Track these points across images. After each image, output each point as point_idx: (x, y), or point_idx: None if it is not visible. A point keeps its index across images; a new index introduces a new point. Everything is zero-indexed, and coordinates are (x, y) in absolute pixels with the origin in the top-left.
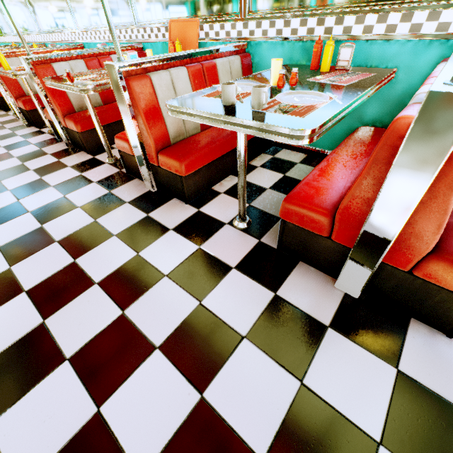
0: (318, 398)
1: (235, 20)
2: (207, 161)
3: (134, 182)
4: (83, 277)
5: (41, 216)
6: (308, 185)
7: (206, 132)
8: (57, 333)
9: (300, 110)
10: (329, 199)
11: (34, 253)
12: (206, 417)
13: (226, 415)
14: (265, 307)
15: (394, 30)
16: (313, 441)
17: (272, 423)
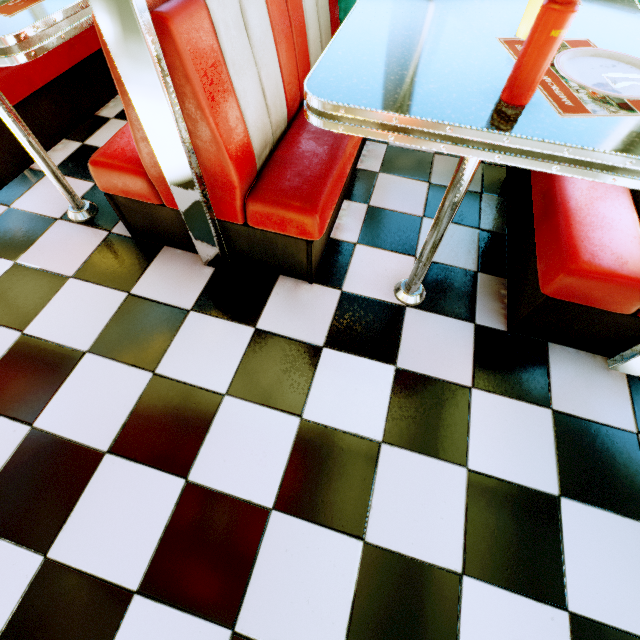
0: (170, 381)
1: None
2: None
3: None
4: None
5: None
6: (123, 134)
7: None
8: None
9: (17, 3)
10: None
11: None
12: (39, 444)
13: (64, 433)
14: (114, 312)
15: None
16: (161, 417)
17: (119, 419)
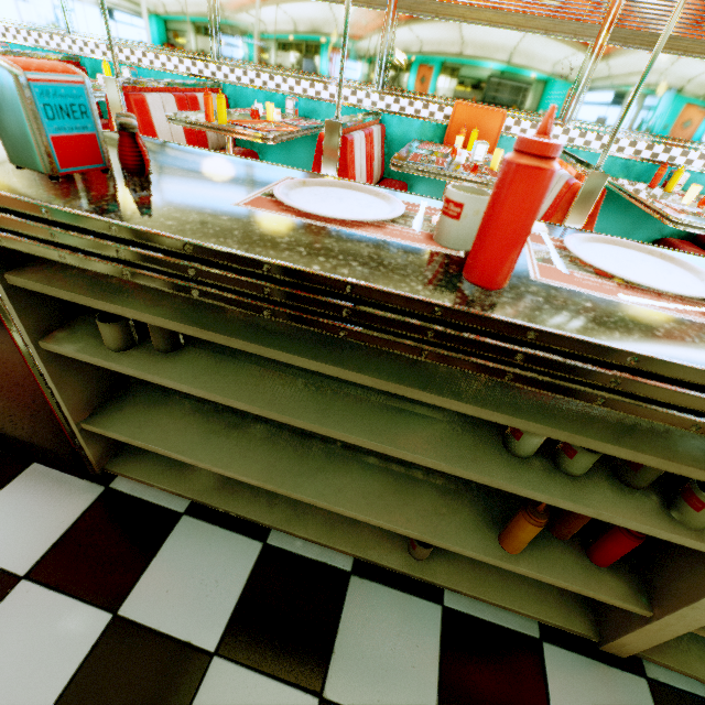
0: None
1: (555, 124)
2: None
3: None
4: None
5: None
6: None
7: None
8: None
9: None
10: None
11: None
12: None
13: None
14: None
15: None
16: None
17: None
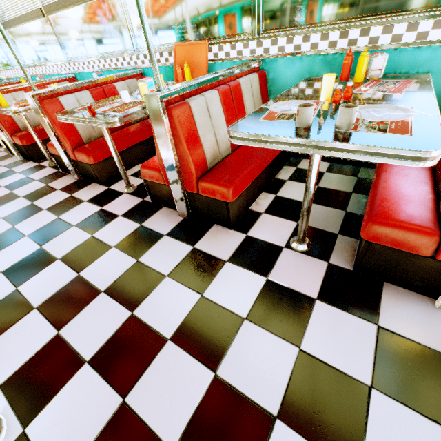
0: None
1: (248, 40)
2: (249, 183)
3: (163, 212)
4: (150, 334)
5: (74, 263)
6: (388, 201)
7: (238, 152)
8: (146, 414)
9: (396, 127)
10: (423, 216)
11: (81, 310)
12: None
13: None
14: (374, 344)
15: (426, 37)
16: None
17: None
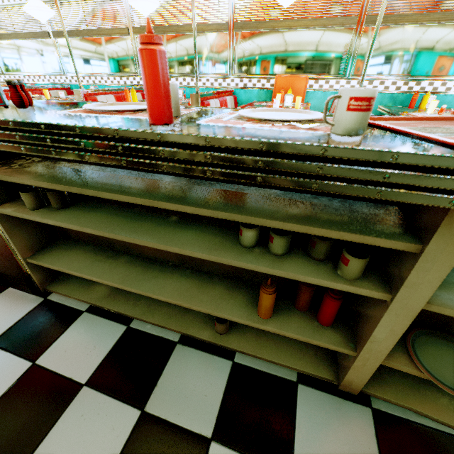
0: None
1: (340, 79)
2: None
3: None
4: None
5: None
6: None
7: None
8: None
9: None
10: None
11: None
12: None
13: None
14: None
15: (450, 90)
16: None
17: None
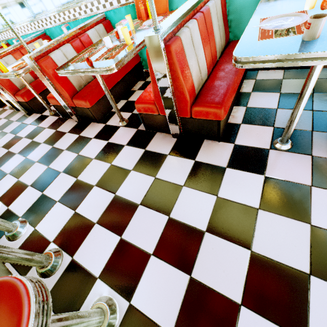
0: None
1: None
2: (231, 101)
3: (158, 136)
4: (189, 229)
5: (108, 187)
6: None
7: (215, 75)
8: (211, 283)
9: None
10: None
11: (130, 220)
12: None
13: None
14: None
15: None
16: None
17: None
